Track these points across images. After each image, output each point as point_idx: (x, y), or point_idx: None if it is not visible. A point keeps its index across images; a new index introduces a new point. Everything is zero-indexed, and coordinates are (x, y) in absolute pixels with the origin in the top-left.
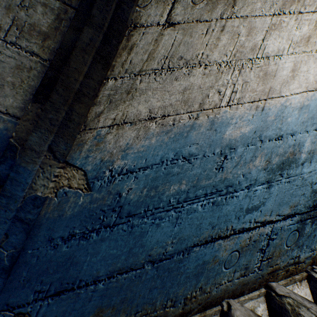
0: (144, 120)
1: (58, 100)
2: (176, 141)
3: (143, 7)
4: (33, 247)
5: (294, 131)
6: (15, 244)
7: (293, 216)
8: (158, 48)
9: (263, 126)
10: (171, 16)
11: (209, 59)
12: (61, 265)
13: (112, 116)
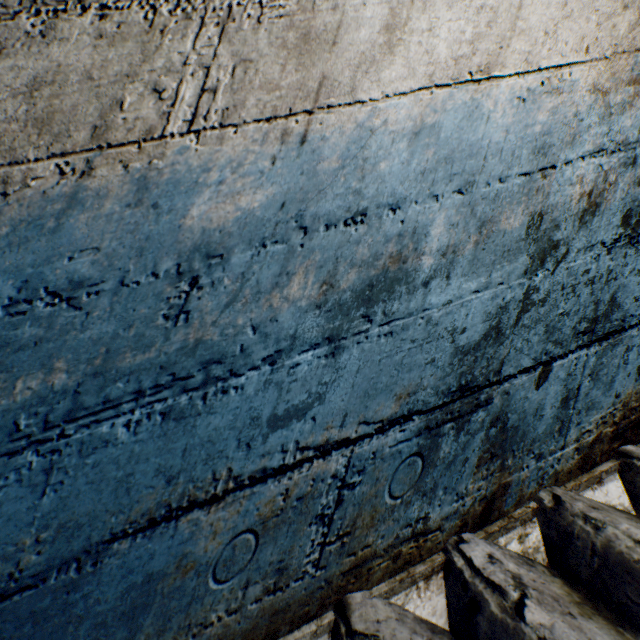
0: None
1: None
2: (22, 247)
3: None
4: None
5: (401, 196)
6: None
7: (408, 420)
8: None
9: (307, 186)
10: None
11: None
12: None
13: None
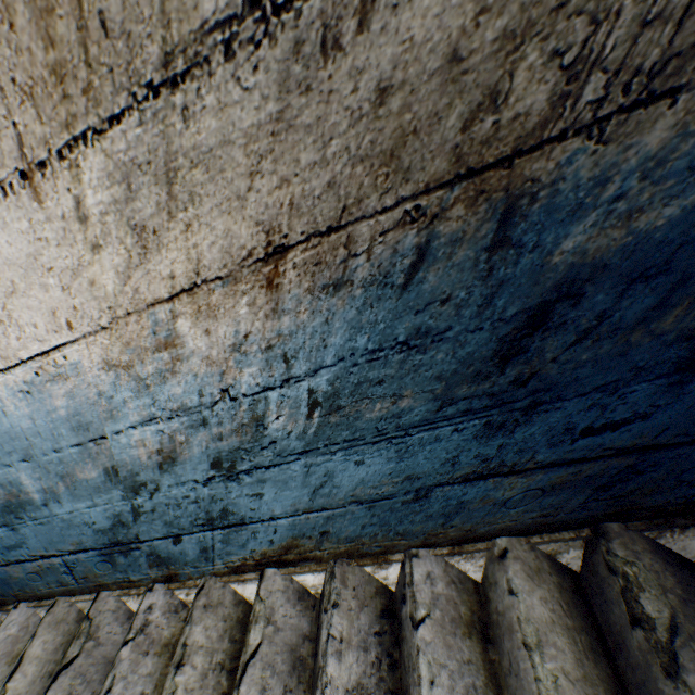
0: None
1: None
2: None
3: None
4: None
5: None
6: None
7: (88, 551)
8: None
9: None
10: None
11: None
12: None
13: None
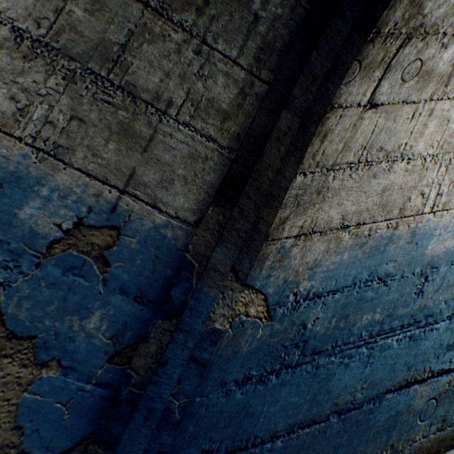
0: (336, 229)
1: (247, 206)
2: (371, 257)
3: (345, 83)
4: (201, 393)
5: None
6: (187, 391)
7: None
8: (356, 136)
9: None
10: (375, 95)
11: (413, 151)
12: (234, 416)
13: (298, 223)
